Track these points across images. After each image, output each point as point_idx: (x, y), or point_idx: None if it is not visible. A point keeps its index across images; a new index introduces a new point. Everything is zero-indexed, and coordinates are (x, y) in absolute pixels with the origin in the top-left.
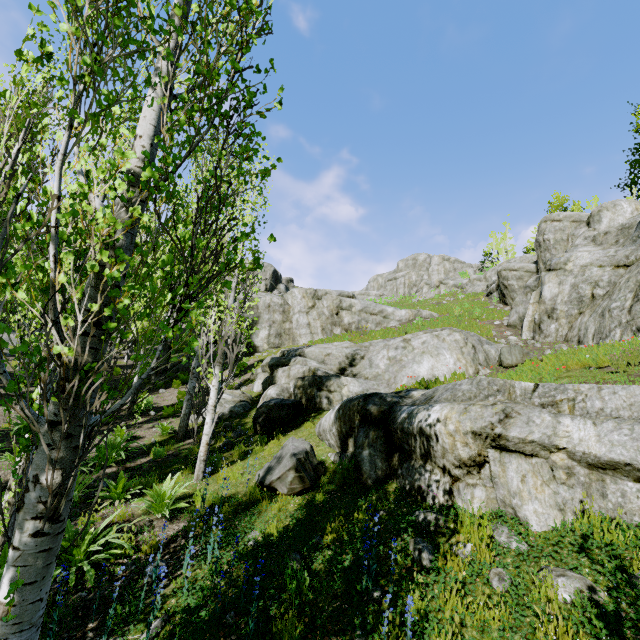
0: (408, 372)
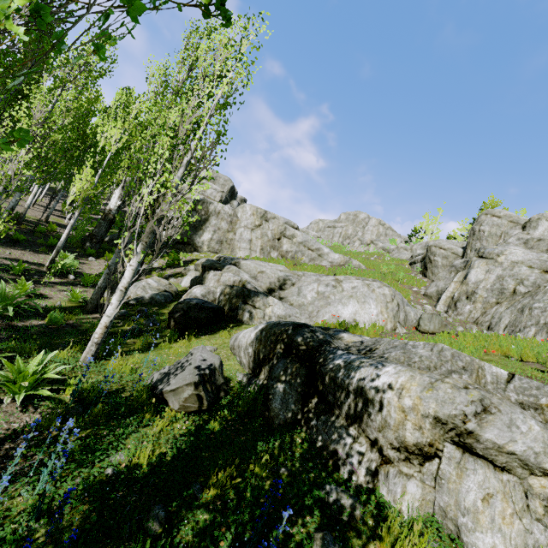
0: (332, 310)
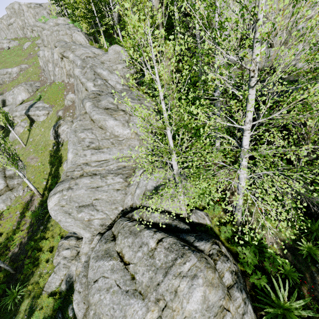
0: (18, 100)
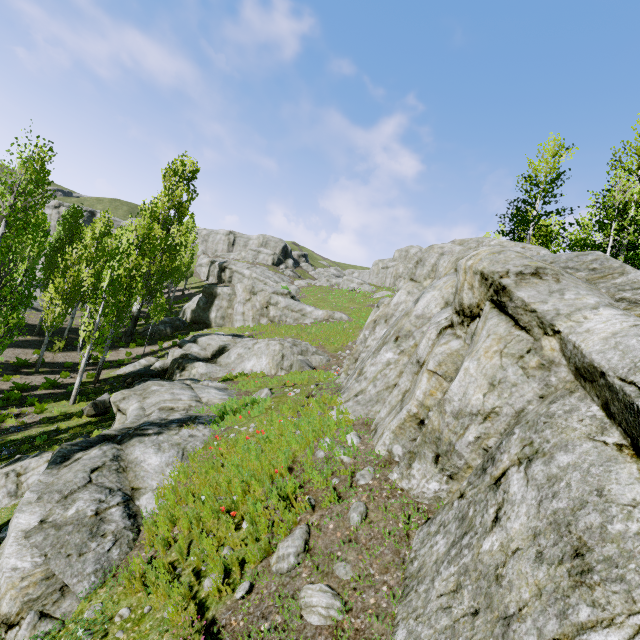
0: (242, 365)
